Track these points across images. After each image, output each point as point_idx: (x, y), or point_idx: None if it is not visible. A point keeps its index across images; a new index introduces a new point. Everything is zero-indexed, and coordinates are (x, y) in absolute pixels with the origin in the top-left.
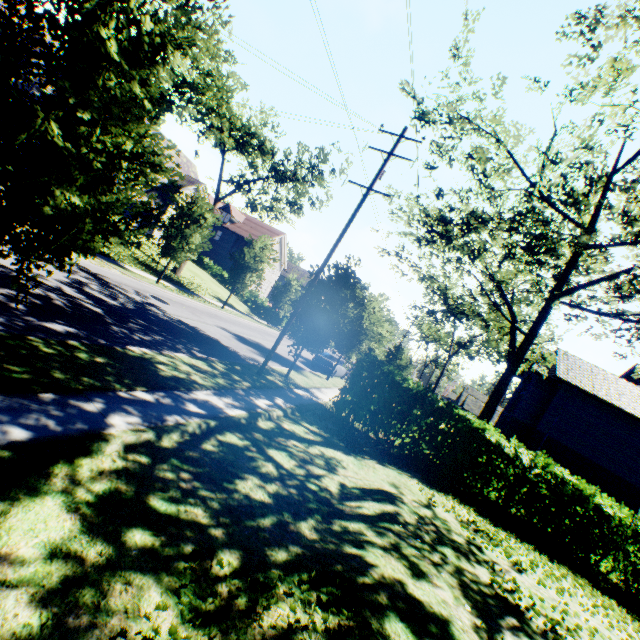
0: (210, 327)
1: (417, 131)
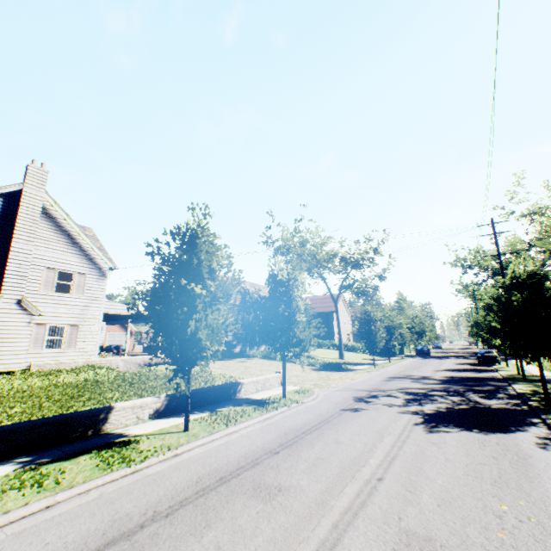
0: (441, 373)
1: (505, 218)
